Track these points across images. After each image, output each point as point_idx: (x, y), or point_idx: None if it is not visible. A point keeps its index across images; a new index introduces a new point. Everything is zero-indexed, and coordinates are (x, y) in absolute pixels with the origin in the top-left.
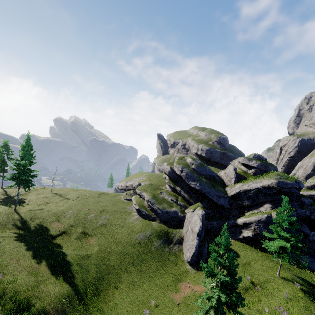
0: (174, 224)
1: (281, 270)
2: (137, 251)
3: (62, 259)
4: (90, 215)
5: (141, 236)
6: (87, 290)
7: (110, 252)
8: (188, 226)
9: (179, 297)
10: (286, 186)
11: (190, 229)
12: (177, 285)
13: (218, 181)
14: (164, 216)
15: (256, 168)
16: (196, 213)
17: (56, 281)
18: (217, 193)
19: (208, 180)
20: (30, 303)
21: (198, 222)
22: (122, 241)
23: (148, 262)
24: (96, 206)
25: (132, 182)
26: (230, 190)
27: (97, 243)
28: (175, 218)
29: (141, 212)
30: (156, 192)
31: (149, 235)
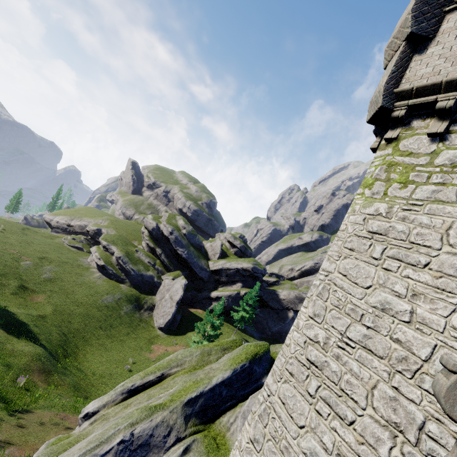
0: (146, 290)
1: (234, 334)
2: (105, 315)
3: (12, 317)
4: (24, 262)
5: (108, 299)
6: (56, 352)
7: (71, 314)
8: (165, 293)
9: (154, 356)
10: (257, 272)
11: (169, 297)
12: (150, 347)
13: (203, 253)
14: (136, 279)
15: (238, 248)
16: (179, 282)
17: (21, 341)
18: (202, 265)
19: (196, 250)
20: (7, 360)
21: (180, 291)
22: (84, 302)
23: (118, 327)
24: (28, 250)
25: (82, 223)
26: (213, 265)
27: (49, 302)
28: (149, 284)
29: (107, 270)
30: (130, 249)
31: (119, 299)
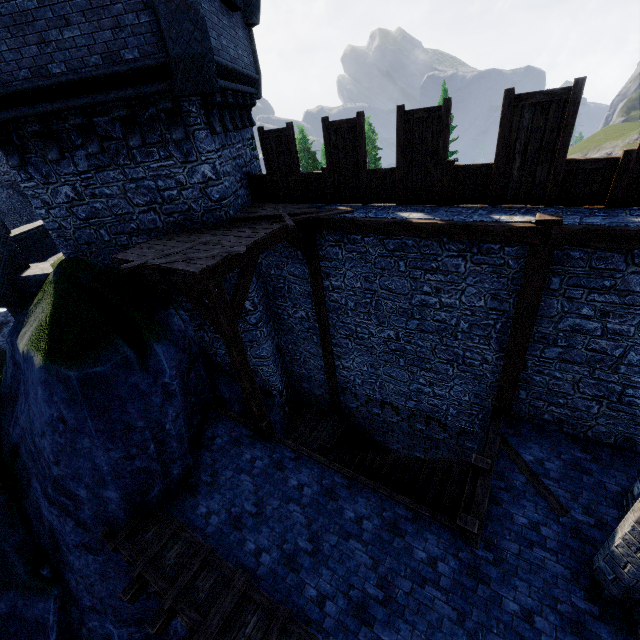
0: None
1: None
2: None
3: None
4: None
5: None
6: None
7: None
8: None
9: None
10: None
11: None
12: None
13: None
14: None
15: None
16: None
17: None
18: None
19: None
20: None
21: None
22: None
23: None
24: None
25: (601, 153)
26: None
27: None
28: None
29: None
30: None
31: None
